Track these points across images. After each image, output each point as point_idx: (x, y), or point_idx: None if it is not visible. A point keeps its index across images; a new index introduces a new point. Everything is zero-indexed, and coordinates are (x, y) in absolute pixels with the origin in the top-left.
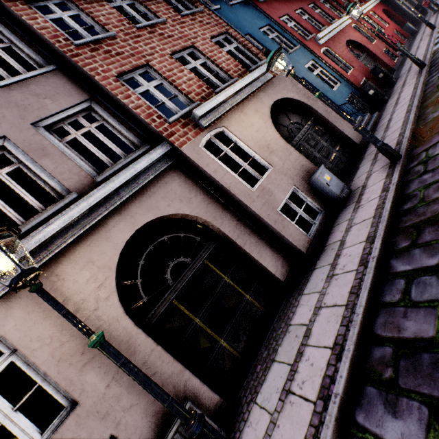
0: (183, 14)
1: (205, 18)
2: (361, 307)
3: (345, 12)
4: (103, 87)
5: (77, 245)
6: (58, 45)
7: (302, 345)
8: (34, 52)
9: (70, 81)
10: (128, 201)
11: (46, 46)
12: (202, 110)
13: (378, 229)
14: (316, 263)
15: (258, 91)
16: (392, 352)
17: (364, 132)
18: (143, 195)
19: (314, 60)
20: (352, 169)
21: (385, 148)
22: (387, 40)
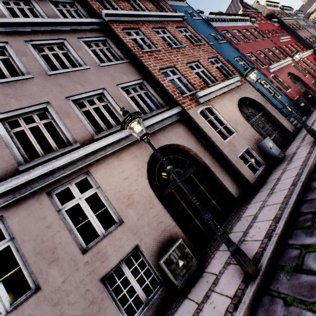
0: (194, 44)
1: (205, 48)
2: (292, 201)
3: (288, 56)
4: (152, 74)
5: (130, 146)
6: (134, 51)
7: (251, 223)
8: (120, 52)
9: (135, 69)
10: (156, 132)
11: (127, 50)
12: (201, 93)
13: (304, 169)
14: (259, 190)
15: (232, 90)
16: (310, 216)
17: (299, 119)
18: (164, 130)
19: (265, 80)
20: (286, 146)
21: (312, 130)
22: (315, 77)
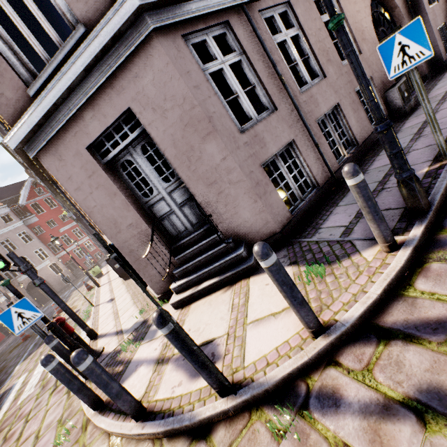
0: None
1: None
2: None
3: None
4: None
5: None
6: None
7: None
8: None
9: None
10: None
11: None
12: None
13: None
14: None
15: None
16: None
17: None
18: None
19: None
20: None
21: None
22: None
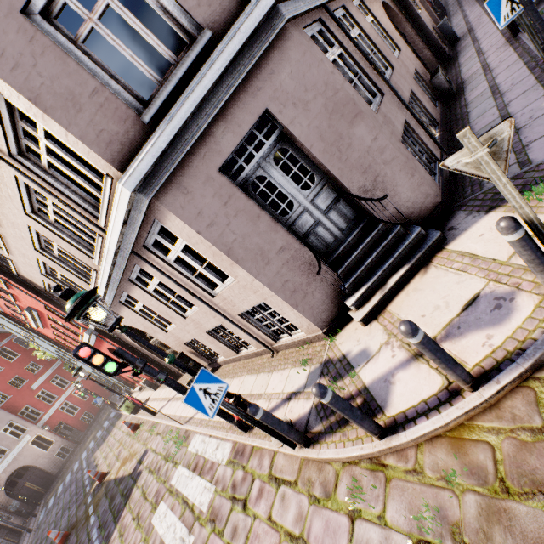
0: None
1: None
2: None
3: None
4: None
5: None
6: None
7: (478, 52)
8: None
9: None
10: None
11: None
12: None
13: None
14: (457, 56)
15: None
16: None
17: None
18: None
19: None
20: None
21: None
22: None
